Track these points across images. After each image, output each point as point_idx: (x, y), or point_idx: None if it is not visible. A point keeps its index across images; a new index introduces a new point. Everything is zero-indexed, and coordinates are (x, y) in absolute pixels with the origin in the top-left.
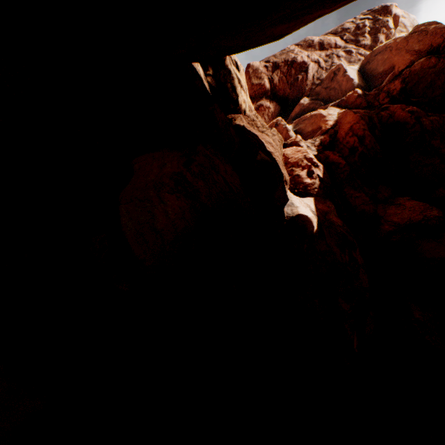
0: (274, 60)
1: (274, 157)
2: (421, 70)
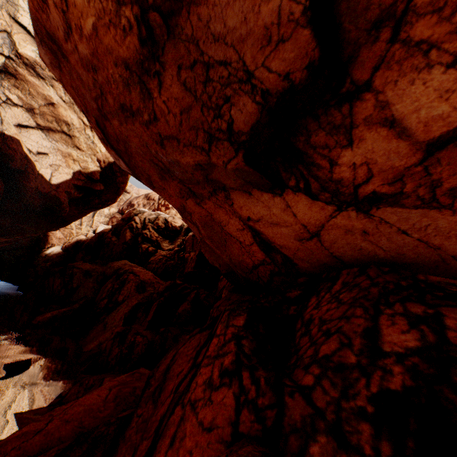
0: (133, 199)
1: (48, 237)
2: (119, 224)
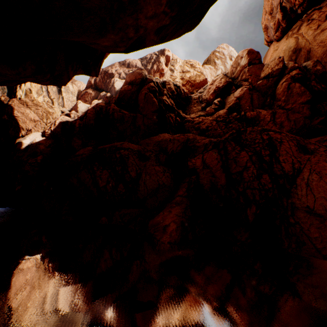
0: (104, 69)
1: (17, 118)
2: (124, 91)
